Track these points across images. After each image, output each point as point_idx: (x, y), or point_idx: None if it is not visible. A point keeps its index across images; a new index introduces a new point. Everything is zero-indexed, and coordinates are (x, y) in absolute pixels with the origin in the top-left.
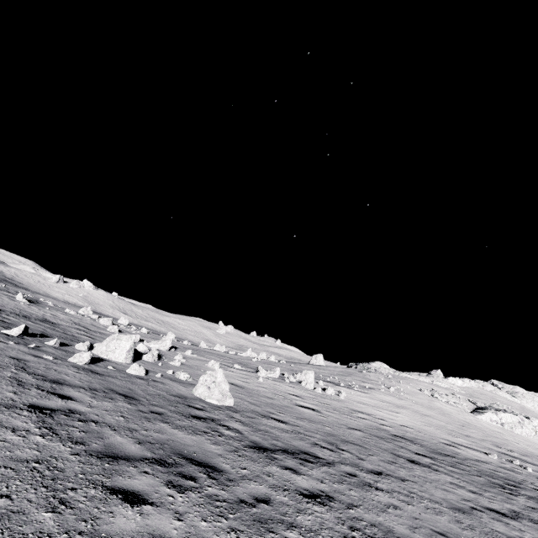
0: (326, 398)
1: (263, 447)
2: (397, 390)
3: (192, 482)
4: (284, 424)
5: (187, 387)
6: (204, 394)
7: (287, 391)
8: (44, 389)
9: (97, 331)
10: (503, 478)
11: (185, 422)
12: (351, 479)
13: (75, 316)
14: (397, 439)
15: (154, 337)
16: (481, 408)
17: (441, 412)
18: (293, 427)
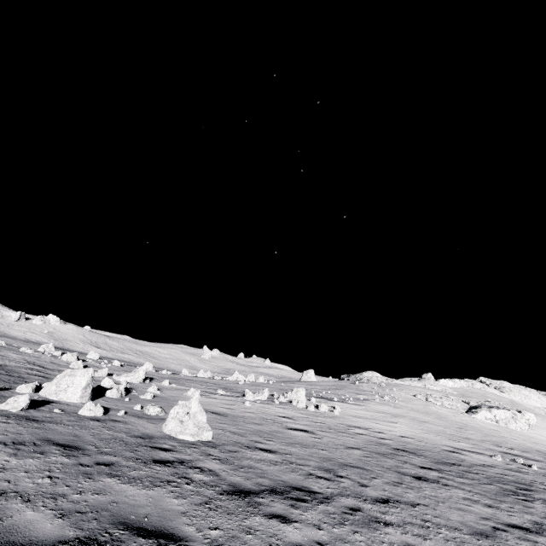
0: (320, 416)
1: (244, 490)
2: (391, 398)
3: None
4: (273, 453)
5: (157, 424)
6: (175, 430)
7: (277, 413)
8: None
9: (55, 369)
10: (514, 482)
11: (143, 471)
12: (355, 516)
13: (31, 355)
14: (399, 453)
15: (127, 369)
16: (474, 407)
17: (438, 416)
18: (283, 456)
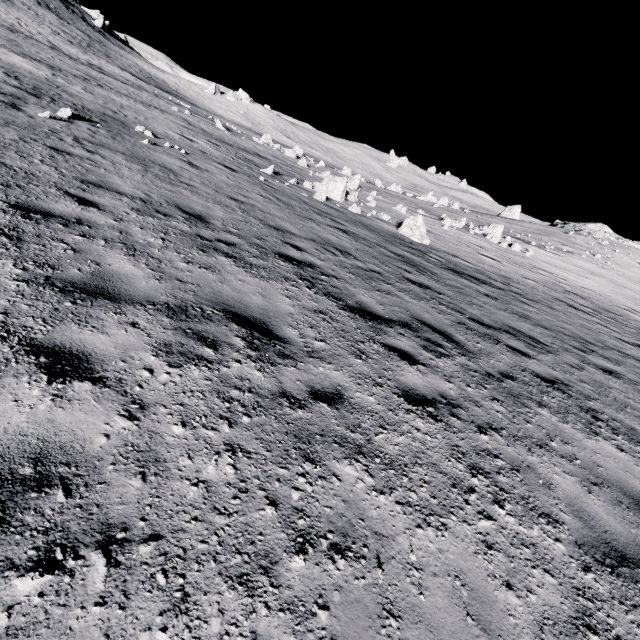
0: (509, 254)
1: (456, 271)
2: (604, 259)
3: (426, 273)
4: (468, 263)
5: (392, 227)
6: (408, 234)
7: (471, 241)
8: (329, 218)
9: (294, 166)
10: None
11: (405, 249)
12: (513, 298)
13: (265, 147)
14: (568, 294)
15: (334, 173)
16: None
17: None
18: (475, 267)
